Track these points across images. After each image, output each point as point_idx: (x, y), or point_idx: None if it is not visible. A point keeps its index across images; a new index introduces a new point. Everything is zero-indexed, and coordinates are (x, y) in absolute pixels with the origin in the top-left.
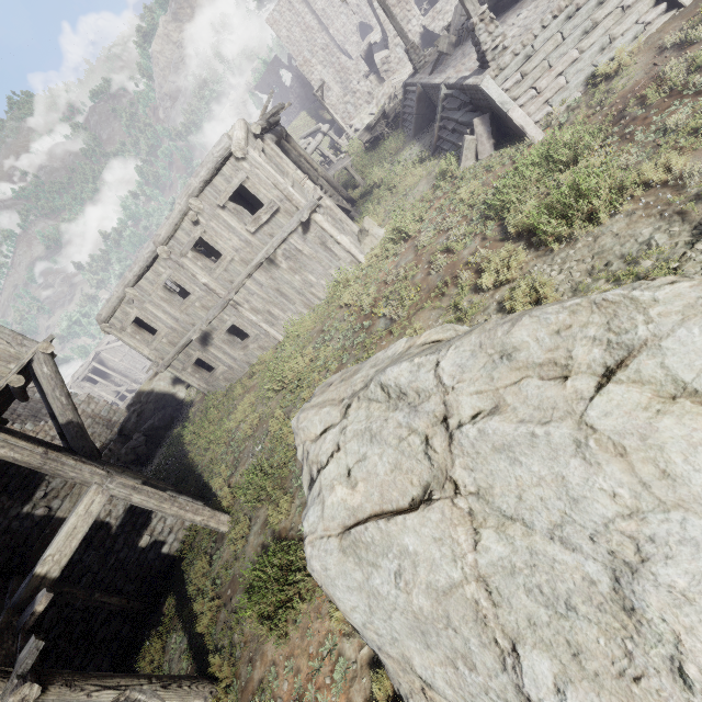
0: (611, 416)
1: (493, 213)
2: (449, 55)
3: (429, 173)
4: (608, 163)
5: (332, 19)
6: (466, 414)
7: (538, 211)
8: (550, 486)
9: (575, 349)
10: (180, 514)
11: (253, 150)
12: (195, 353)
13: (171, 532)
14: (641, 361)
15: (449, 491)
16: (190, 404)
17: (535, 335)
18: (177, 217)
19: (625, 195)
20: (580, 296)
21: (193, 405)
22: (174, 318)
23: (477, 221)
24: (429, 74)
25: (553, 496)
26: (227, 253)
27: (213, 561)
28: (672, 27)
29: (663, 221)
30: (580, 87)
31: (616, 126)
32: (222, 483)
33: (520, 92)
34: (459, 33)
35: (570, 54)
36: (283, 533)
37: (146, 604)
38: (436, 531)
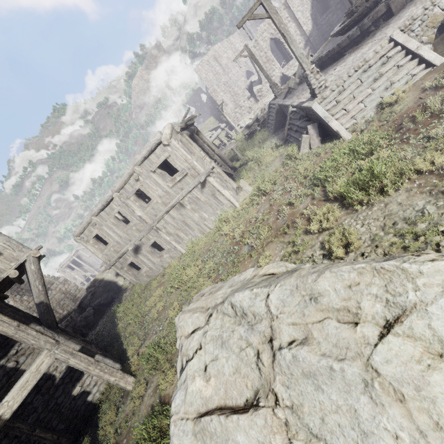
0: (391, 363)
1: (319, 182)
2: (294, 89)
3: (281, 155)
4: (392, 156)
5: (231, 69)
6: (285, 339)
7: (346, 184)
8: (345, 415)
9: (362, 301)
10: (100, 375)
11: (175, 140)
12: (130, 258)
13: (95, 385)
14: (412, 320)
15: (271, 401)
16: (124, 290)
17: (334, 286)
18: (126, 177)
19: (404, 178)
20: (366, 261)
21: (126, 290)
22: (119, 236)
23: (309, 186)
24: (283, 99)
25: (348, 425)
26: (154, 198)
27: (118, 412)
28: (430, 77)
29: (431, 196)
30: (374, 109)
31: (397, 133)
32: (133, 351)
33: (336, 111)
34: (300, 78)
35: (366, 91)
36: (166, 398)
37: (70, 441)
38: (260, 435)
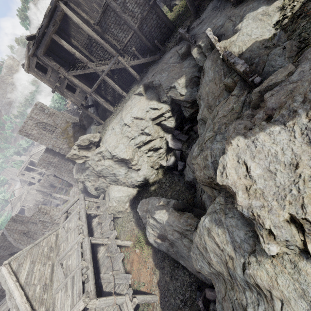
0: None
1: None
2: None
3: None
4: None
5: None
6: None
7: None
8: None
9: None
10: None
11: None
12: None
13: None
14: None
15: None
16: None
17: None
18: None
19: None
20: None
21: None
22: None
23: None
24: None
25: None
26: None
27: None
28: None
29: None
30: None
31: None
32: None
33: None
34: None
35: None
36: None
37: None
38: None
